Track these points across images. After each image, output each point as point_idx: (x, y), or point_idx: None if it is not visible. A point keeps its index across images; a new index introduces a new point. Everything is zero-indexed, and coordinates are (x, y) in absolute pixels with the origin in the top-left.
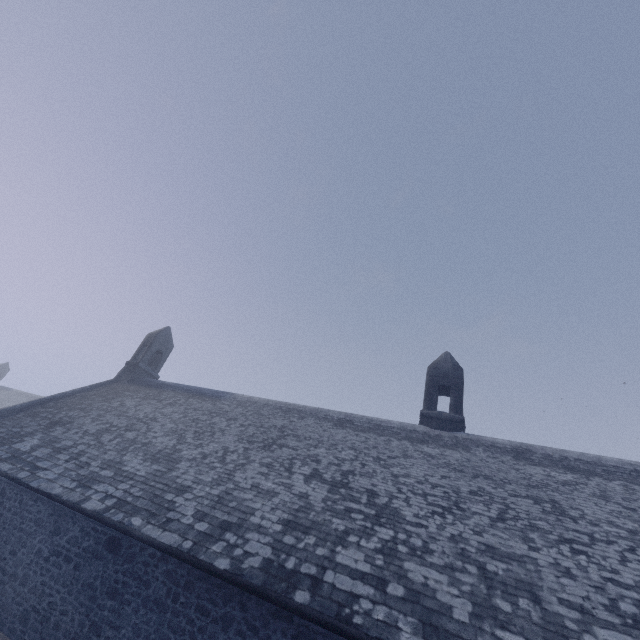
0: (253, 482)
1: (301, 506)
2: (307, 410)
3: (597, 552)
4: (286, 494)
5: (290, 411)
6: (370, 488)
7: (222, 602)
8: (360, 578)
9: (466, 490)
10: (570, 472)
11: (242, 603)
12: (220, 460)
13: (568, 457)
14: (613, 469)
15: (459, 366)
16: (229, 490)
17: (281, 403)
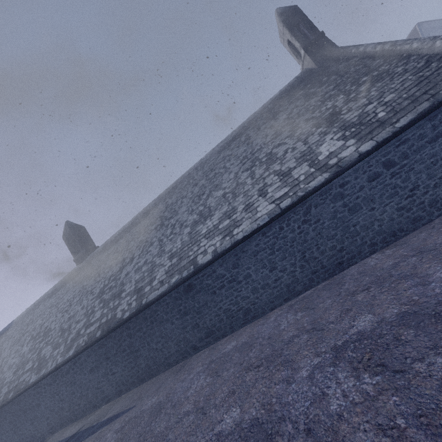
0: (9, 365)
1: (21, 360)
2: (41, 299)
3: (96, 288)
4: (18, 359)
5: (35, 307)
6: (47, 325)
7: (1, 415)
8: (28, 371)
9: (77, 292)
10: (115, 244)
11: (4, 410)
12: (0, 367)
13: (116, 236)
14: (126, 229)
15: (71, 227)
16: (0, 378)
17: (32, 306)
